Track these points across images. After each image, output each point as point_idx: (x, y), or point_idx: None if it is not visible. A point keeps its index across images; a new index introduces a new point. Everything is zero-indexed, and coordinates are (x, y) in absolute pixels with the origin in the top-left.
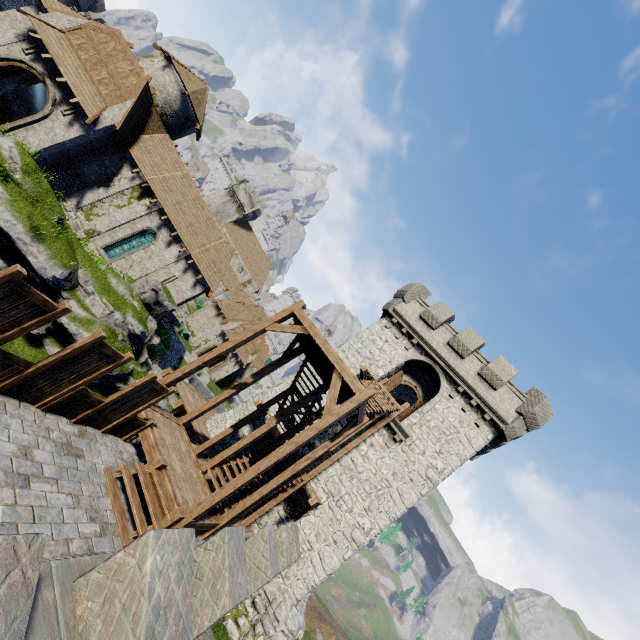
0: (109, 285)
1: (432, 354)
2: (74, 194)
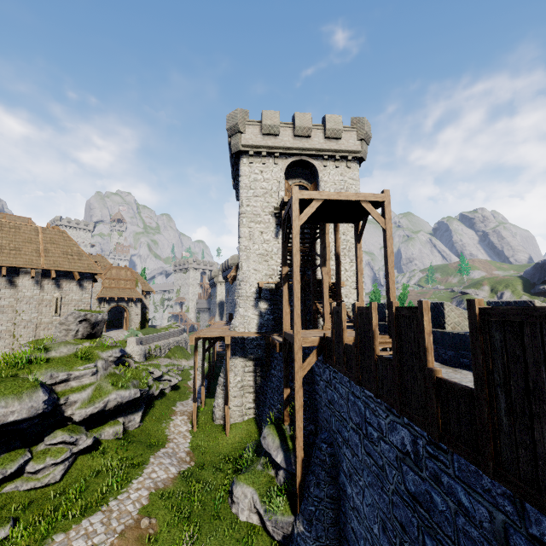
0: (58, 359)
1: (294, 152)
2: None
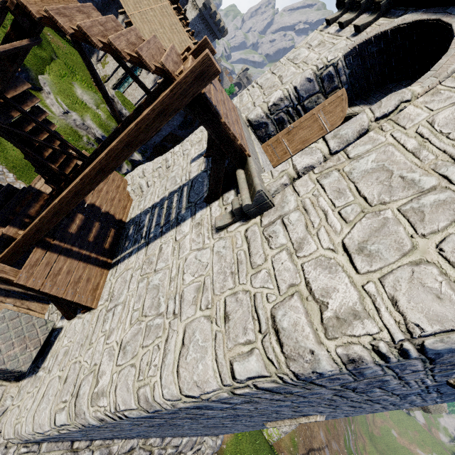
0: (72, 93)
1: None
2: (95, 51)
